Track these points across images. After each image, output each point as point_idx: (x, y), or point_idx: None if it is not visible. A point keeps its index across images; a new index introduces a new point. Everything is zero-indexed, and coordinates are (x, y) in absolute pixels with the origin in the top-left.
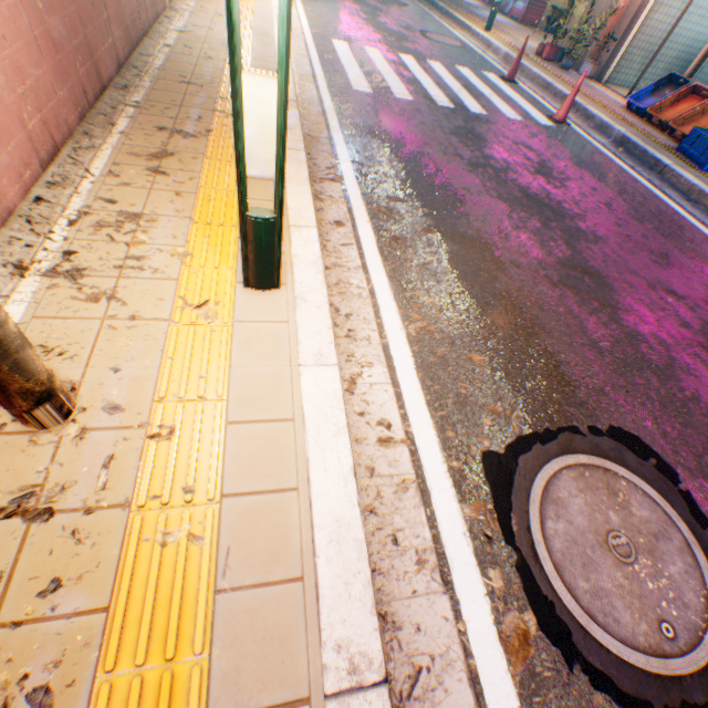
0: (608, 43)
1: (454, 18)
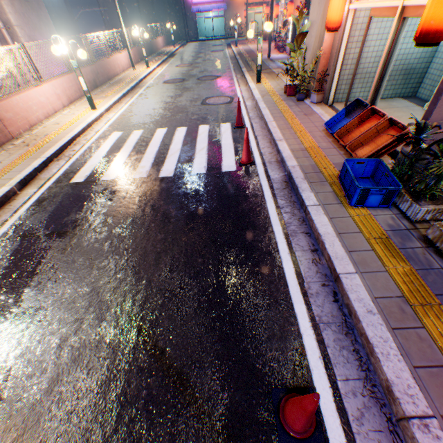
0: (326, 76)
1: (245, 77)
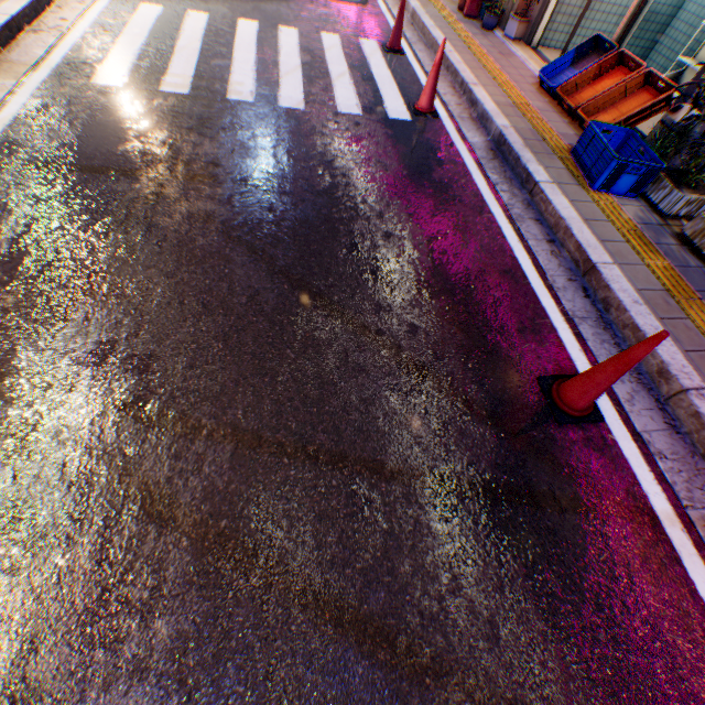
0: None
1: None
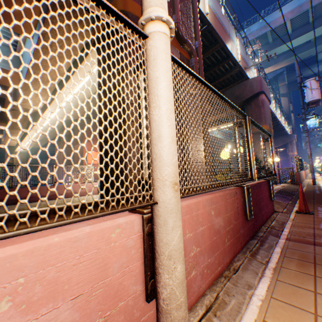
0: None
1: None
